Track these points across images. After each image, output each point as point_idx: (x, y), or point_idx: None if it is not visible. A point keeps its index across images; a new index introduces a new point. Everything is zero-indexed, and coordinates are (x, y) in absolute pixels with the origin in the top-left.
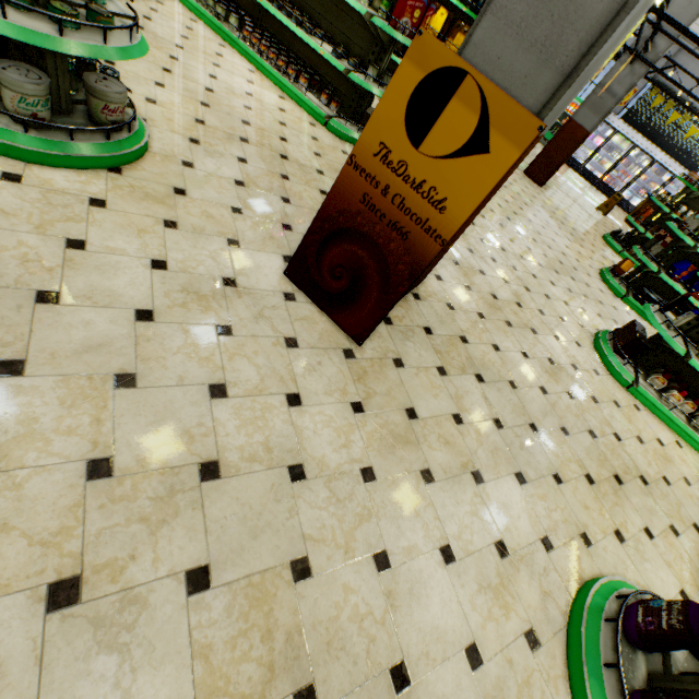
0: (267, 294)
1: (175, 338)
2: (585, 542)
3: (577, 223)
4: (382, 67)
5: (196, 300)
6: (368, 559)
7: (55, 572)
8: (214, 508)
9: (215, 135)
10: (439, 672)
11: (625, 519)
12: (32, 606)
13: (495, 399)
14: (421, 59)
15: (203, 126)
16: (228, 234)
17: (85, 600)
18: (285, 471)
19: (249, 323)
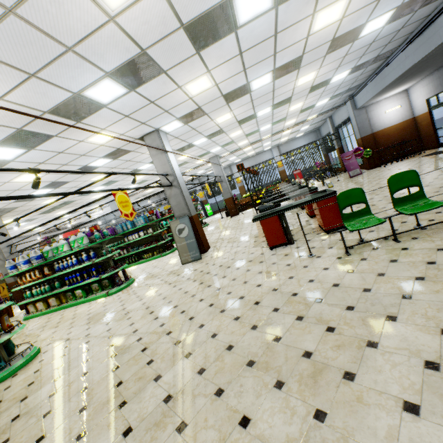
0: None
1: None
2: None
3: None
4: None
5: None
6: None
7: None
8: None
9: None
10: None
11: None
12: None
13: None
14: None
15: None
16: None
17: None
18: None
19: None
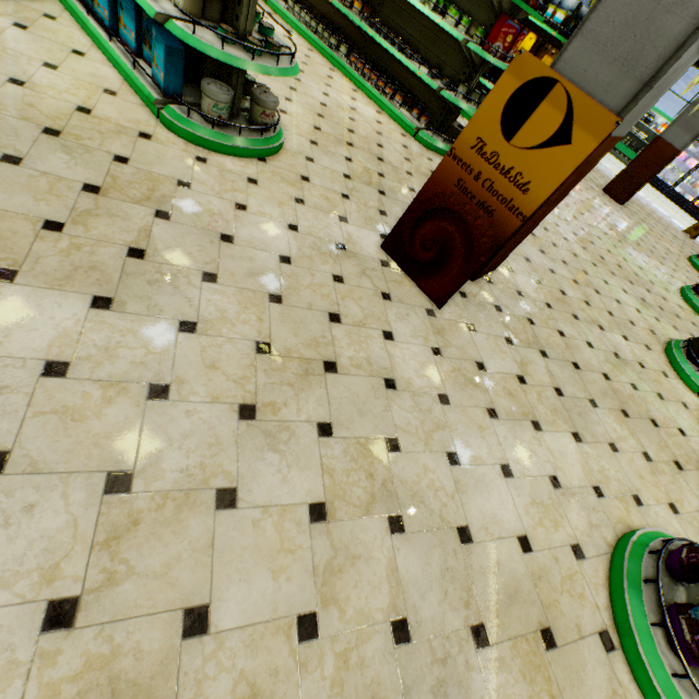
0: (368, 259)
1: (305, 278)
2: (637, 502)
3: (658, 242)
4: (471, 85)
5: (318, 255)
6: (442, 454)
7: (242, 399)
8: (334, 390)
9: (328, 140)
10: (495, 543)
11: (681, 497)
12: (231, 413)
13: (557, 373)
14: (519, 72)
15: (320, 132)
16: (339, 213)
17: (259, 419)
18: (382, 381)
19: (355, 277)
